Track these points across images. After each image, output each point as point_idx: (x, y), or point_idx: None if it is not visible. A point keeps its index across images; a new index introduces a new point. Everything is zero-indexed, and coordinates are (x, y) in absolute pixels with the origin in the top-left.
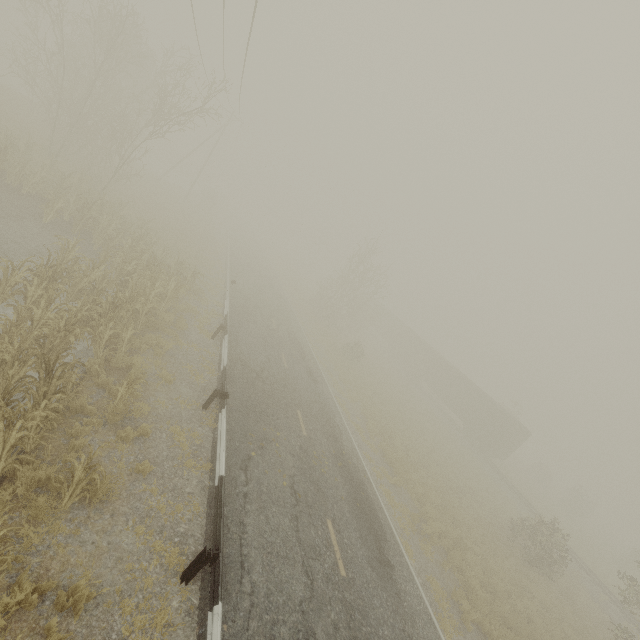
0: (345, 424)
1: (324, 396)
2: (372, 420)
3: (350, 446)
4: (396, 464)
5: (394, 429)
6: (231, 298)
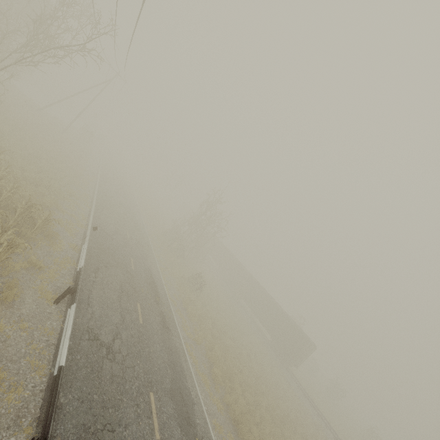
0: (195, 384)
1: (176, 350)
2: (215, 362)
3: (202, 421)
4: (241, 425)
5: (232, 367)
6: (91, 238)
